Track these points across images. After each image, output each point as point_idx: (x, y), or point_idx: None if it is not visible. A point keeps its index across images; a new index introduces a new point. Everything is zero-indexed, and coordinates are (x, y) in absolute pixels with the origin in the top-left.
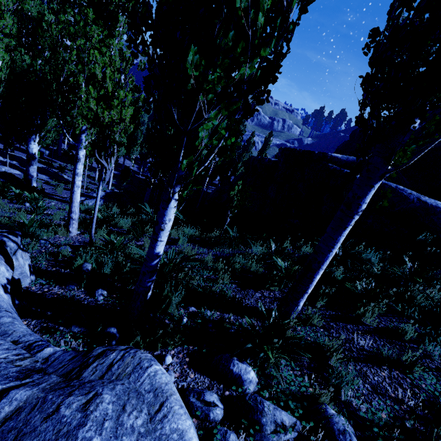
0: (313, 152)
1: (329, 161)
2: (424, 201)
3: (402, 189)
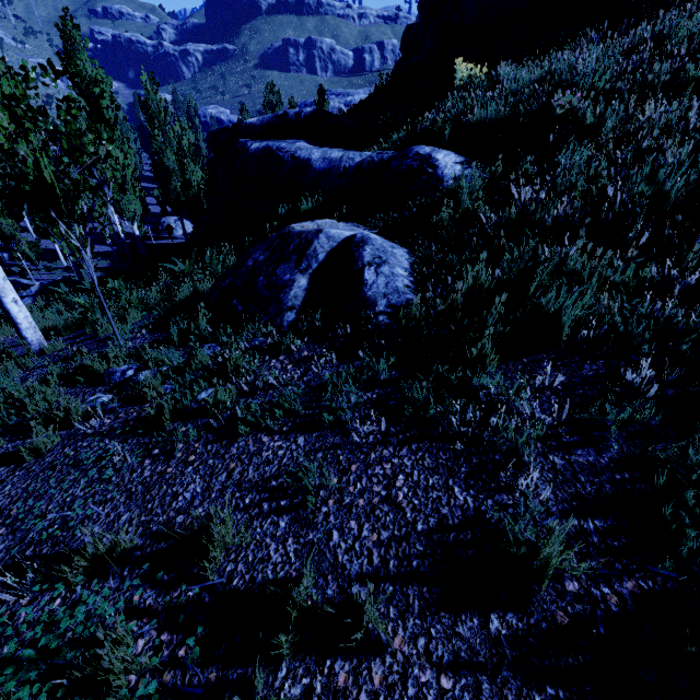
0: (226, 128)
1: (244, 135)
2: (296, 157)
3: (282, 148)
